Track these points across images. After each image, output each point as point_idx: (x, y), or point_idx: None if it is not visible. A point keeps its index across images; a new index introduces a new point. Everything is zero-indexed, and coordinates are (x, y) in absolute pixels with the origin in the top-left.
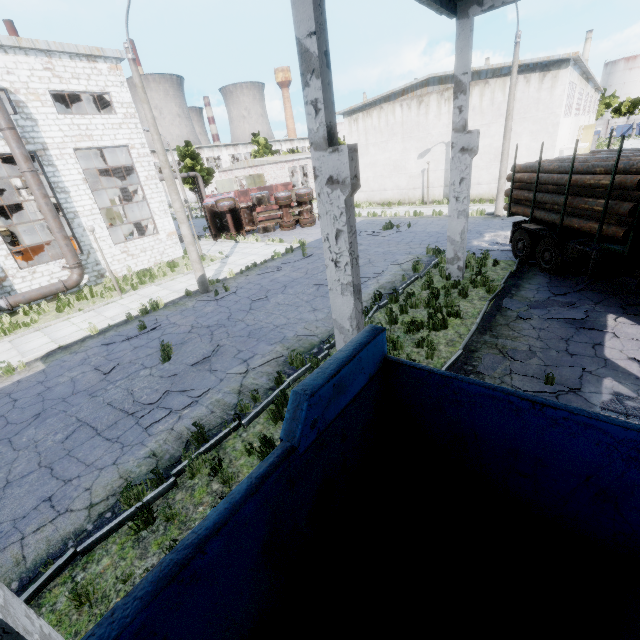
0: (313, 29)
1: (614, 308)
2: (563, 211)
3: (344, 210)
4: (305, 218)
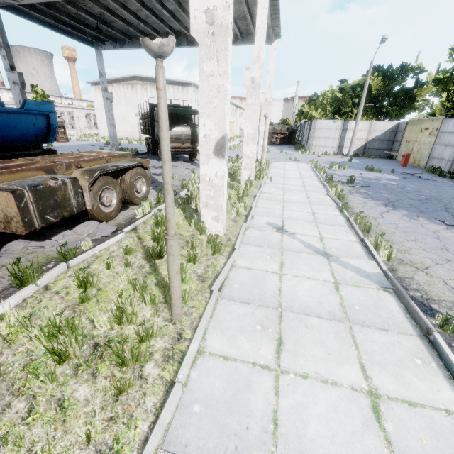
0: (0, 35)
1: (157, 159)
2: (145, 127)
3: (20, 93)
4: (61, 137)
